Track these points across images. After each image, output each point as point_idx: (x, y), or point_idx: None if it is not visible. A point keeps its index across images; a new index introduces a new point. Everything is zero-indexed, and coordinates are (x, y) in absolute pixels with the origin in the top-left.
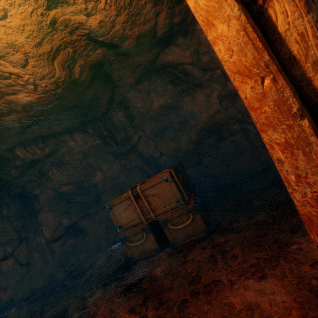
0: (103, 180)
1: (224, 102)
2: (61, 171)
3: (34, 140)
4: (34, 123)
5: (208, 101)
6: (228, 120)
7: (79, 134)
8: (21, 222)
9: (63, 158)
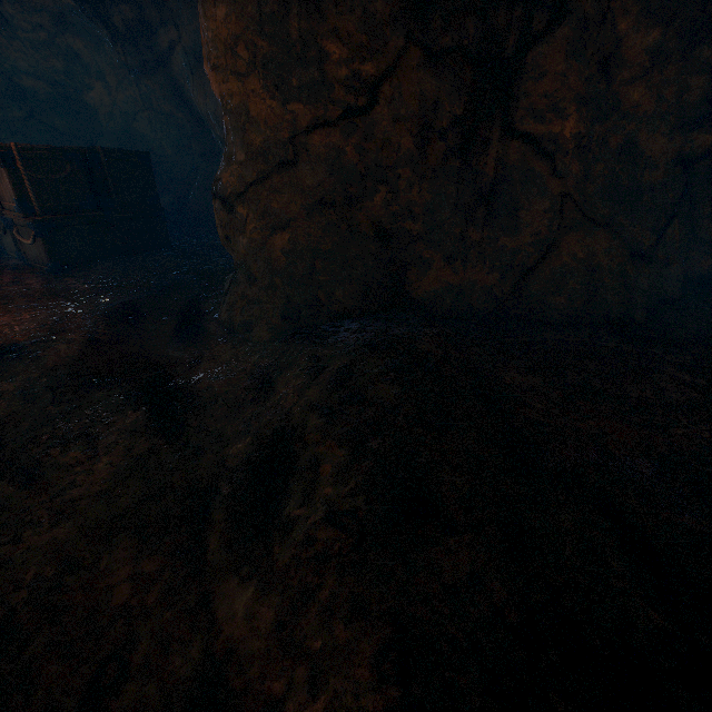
0: (109, 107)
1: None
2: (8, 37)
3: None
4: None
5: None
6: None
7: None
8: None
9: (1, 7)
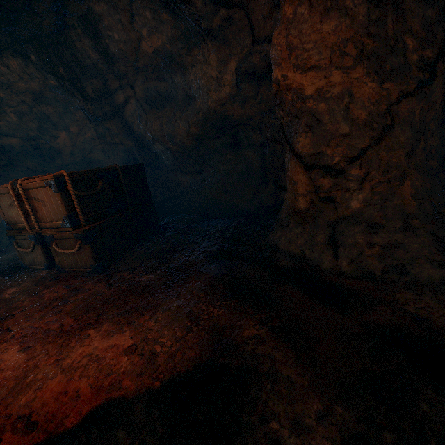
0: (70, 147)
1: (244, 84)
2: None
3: None
4: None
5: (222, 71)
6: (247, 121)
7: (15, 59)
8: None
9: None
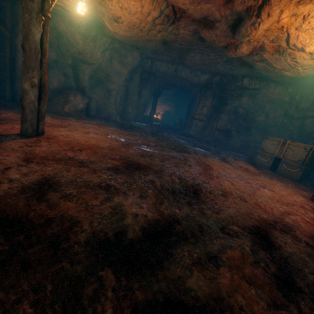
0: (262, 121)
1: None
2: (249, 100)
3: (257, 78)
4: None
5: None
6: None
7: (281, 88)
8: (213, 111)
9: (257, 95)
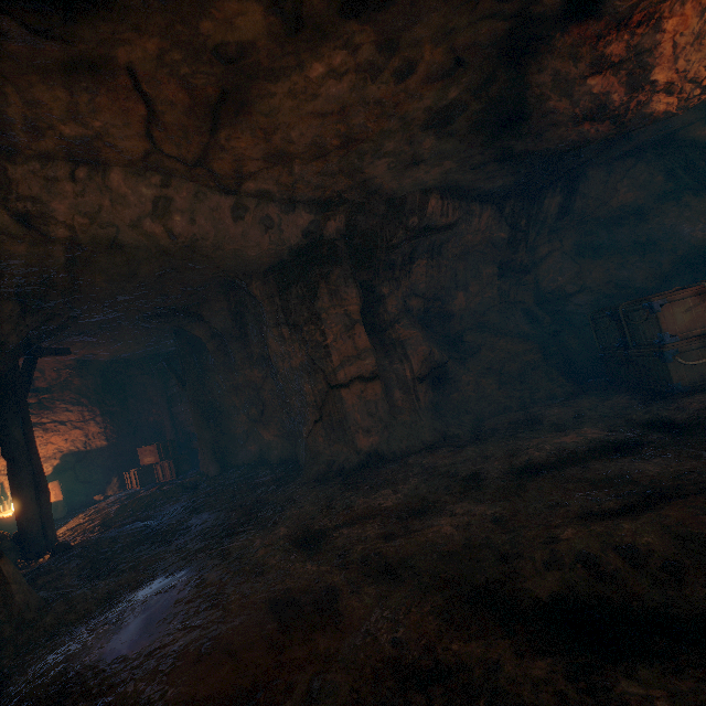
0: (463, 310)
1: None
2: (429, 266)
3: (450, 192)
4: (511, 158)
5: None
6: None
7: (491, 211)
8: None
9: (446, 244)
